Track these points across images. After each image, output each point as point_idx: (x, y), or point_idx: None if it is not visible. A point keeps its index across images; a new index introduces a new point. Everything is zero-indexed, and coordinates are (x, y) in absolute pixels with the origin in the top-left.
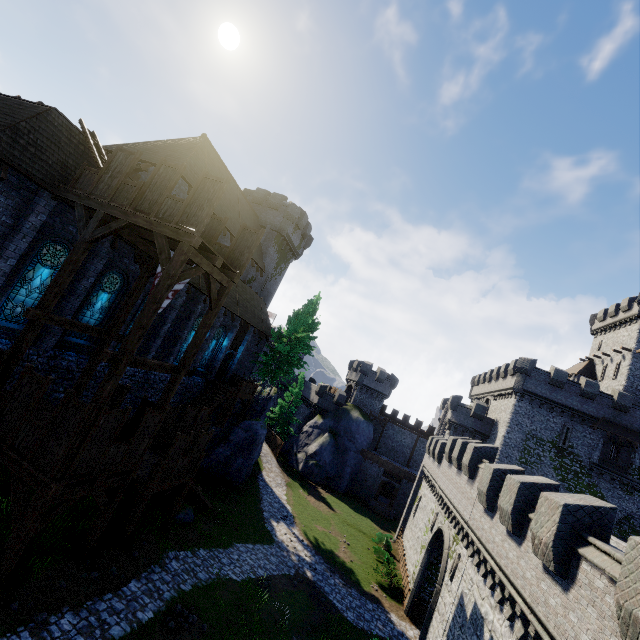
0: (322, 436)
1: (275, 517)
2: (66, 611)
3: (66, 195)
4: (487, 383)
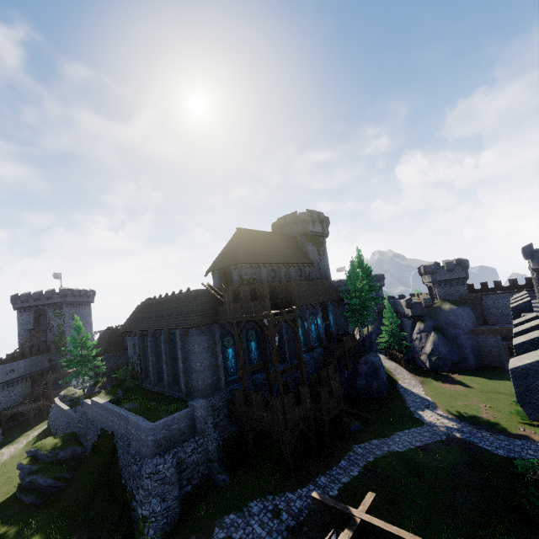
0: (430, 336)
1: (420, 408)
2: (321, 477)
3: (220, 321)
4: None
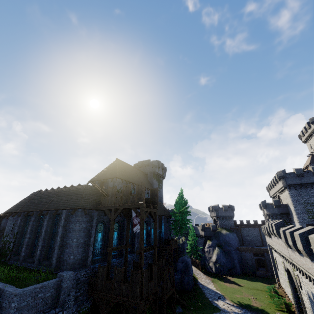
0: (215, 250)
1: (215, 299)
2: None
3: (100, 208)
4: (273, 188)
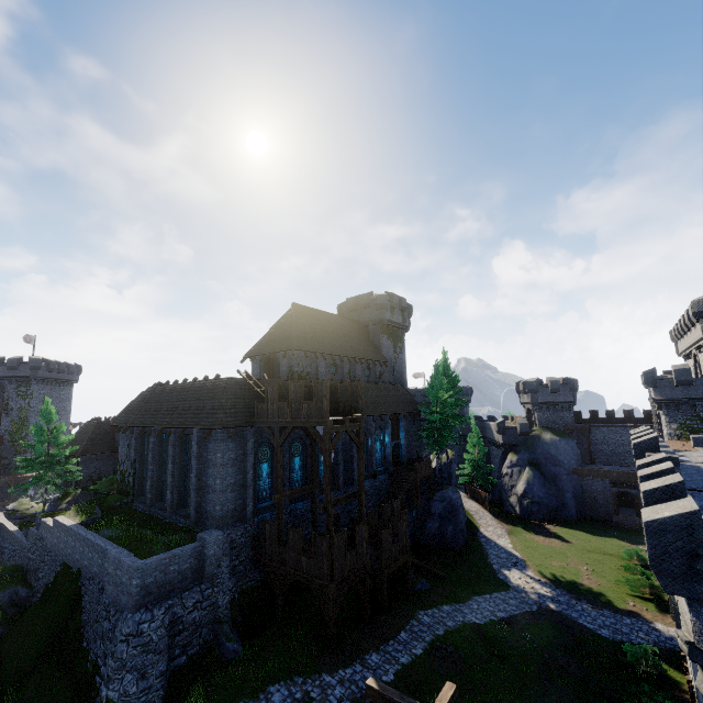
0: (524, 472)
1: (505, 566)
2: (372, 654)
3: (257, 424)
4: (684, 335)
